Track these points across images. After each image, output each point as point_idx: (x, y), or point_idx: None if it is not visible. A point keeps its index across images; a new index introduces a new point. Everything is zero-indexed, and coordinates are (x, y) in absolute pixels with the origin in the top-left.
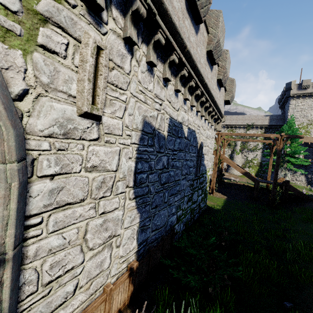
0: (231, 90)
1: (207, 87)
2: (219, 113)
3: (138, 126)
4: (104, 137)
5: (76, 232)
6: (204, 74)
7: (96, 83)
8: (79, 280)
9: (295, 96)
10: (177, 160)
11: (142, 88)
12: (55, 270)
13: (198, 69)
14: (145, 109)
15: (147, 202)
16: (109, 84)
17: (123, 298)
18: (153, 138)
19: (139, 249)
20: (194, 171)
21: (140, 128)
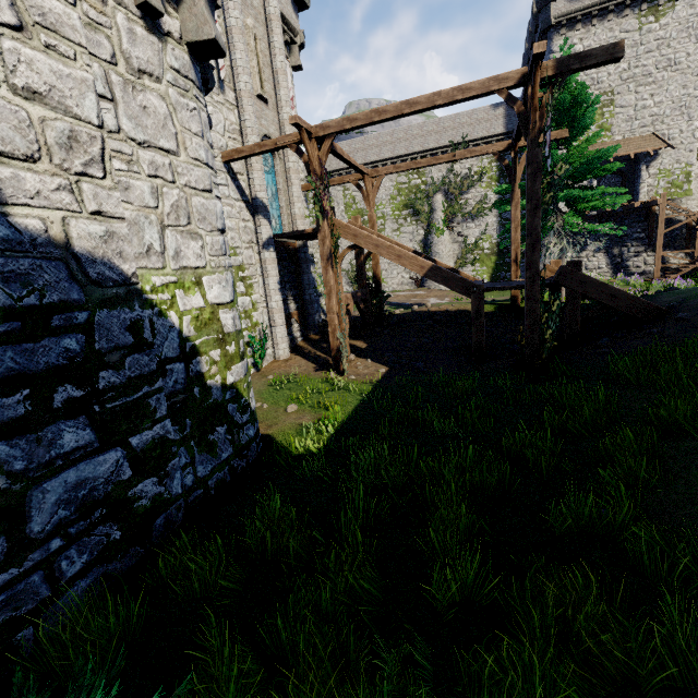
0: None
1: None
2: None
3: None
4: None
5: None
6: None
7: None
8: None
9: (565, 22)
10: None
11: None
12: None
13: None
14: None
15: None
16: None
17: None
18: None
19: None
20: None
21: None
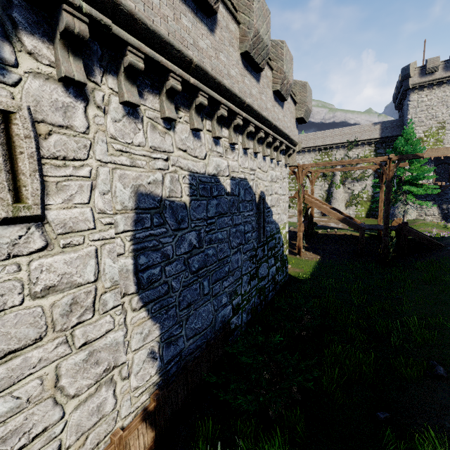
0: (303, 101)
1: (253, 109)
2: (288, 140)
3: (126, 205)
4: (58, 241)
5: (38, 383)
6: (243, 91)
7: (16, 168)
8: (63, 440)
9: (417, 87)
10: (218, 230)
11: (122, 146)
12: (12, 442)
13: (227, 88)
14: (135, 176)
15: (170, 305)
16: (49, 160)
17: (150, 439)
18: (161, 213)
19: (168, 368)
20: (255, 236)
21: (131, 206)
